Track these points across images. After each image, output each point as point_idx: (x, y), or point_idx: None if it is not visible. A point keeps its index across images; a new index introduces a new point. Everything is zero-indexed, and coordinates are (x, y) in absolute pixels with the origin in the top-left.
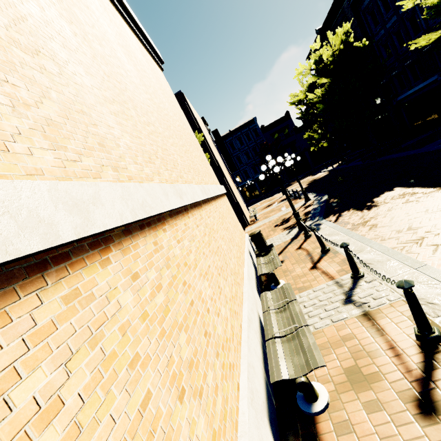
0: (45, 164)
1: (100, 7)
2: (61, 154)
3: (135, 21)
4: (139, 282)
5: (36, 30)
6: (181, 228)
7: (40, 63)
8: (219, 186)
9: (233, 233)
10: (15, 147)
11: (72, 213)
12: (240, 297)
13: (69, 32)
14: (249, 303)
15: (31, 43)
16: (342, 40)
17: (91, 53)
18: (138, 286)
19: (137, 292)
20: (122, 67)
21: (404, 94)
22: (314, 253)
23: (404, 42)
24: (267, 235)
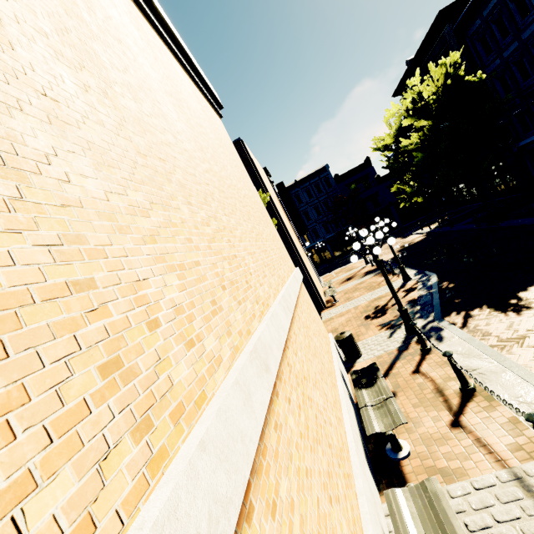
0: None
1: (140, 41)
2: None
3: (188, 57)
4: None
5: None
6: (272, 449)
7: None
8: (296, 273)
9: (321, 350)
10: None
11: None
12: (357, 516)
13: (73, 86)
14: (373, 526)
15: None
16: (449, 74)
17: (116, 118)
18: None
19: None
20: (169, 130)
21: (529, 139)
22: (448, 390)
23: (529, 74)
24: (357, 332)
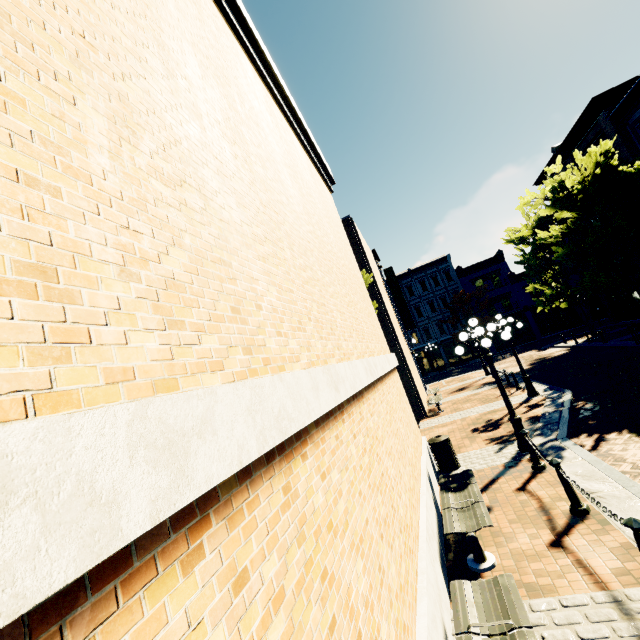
0: (142, 358)
1: (271, 124)
2: (173, 334)
3: (309, 136)
4: (245, 595)
5: (189, 155)
6: (330, 446)
7: (181, 197)
8: (389, 355)
9: (405, 438)
10: (104, 333)
11: (157, 465)
12: (412, 584)
13: (229, 155)
14: (429, 602)
15: (177, 172)
16: (599, 163)
17: (250, 178)
18: (241, 605)
19: (237, 623)
20: (284, 193)
21: None
22: (555, 510)
23: None
24: (459, 444)
